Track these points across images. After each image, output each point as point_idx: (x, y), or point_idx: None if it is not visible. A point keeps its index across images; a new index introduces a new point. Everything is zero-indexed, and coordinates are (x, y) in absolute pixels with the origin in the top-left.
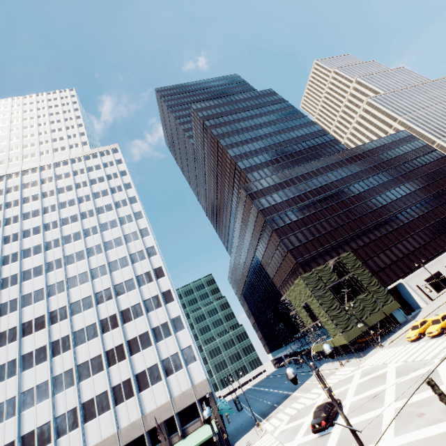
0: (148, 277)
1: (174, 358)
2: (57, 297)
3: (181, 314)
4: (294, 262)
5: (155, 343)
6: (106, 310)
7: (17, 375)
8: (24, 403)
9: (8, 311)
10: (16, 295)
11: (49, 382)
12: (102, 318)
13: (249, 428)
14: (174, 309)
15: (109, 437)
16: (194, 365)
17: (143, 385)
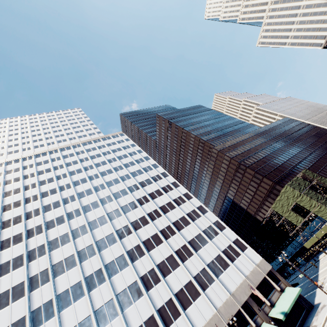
0: (181, 200)
1: (230, 248)
2: (118, 219)
3: (218, 219)
4: (270, 183)
5: (210, 240)
6: (161, 223)
7: (108, 281)
8: (123, 303)
9: (81, 234)
10: (83, 222)
11: (138, 281)
12: (160, 229)
13: (311, 297)
14: (211, 216)
15: (212, 317)
16: (247, 251)
17: (218, 271)
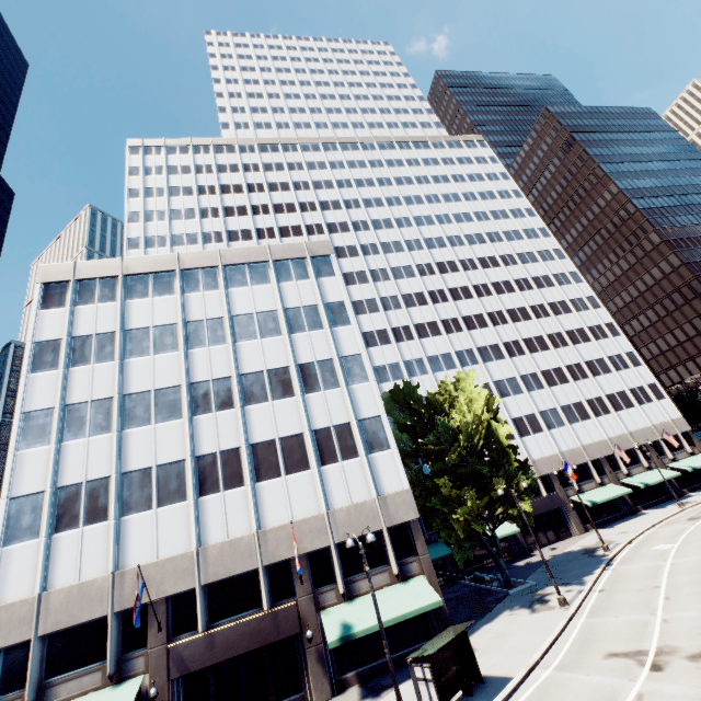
0: (581, 304)
1: (641, 390)
2: (487, 299)
3: (634, 351)
4: None
5: (615, 371)
6: (548, 326)
7: (483, 364)
8: (500, 391)
9: (440, 301)
10: (440, 285)
11: (517, 379)
12: (546, 332)
13: None
14: (623, 343)
15: (600, 441)
16: (664, 402)
17: (617, 407)
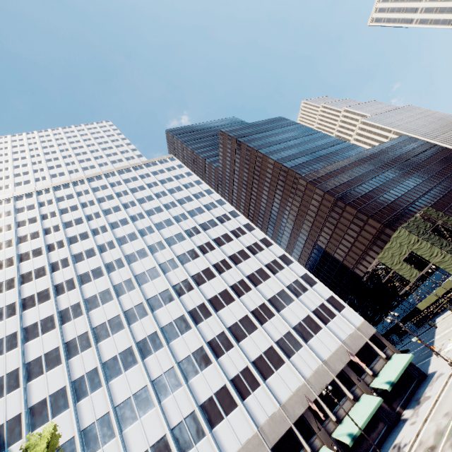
0: (257, 247)
1: (323, 308)
2: (174, 272)
3: (307, 271)
4: (378, 226)
5: (296, 298)
6: (231, 277)
7: (166, 346)
8: (186, 372)
9: (126, 291)
10: (128, 275)
11: (205, 347)
12: (230, 284)
13: (423, 366)
14: (297, 268)
15: (299, 388)
16: (345, 311)
17: (307, 335)
